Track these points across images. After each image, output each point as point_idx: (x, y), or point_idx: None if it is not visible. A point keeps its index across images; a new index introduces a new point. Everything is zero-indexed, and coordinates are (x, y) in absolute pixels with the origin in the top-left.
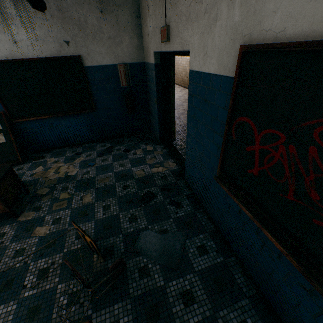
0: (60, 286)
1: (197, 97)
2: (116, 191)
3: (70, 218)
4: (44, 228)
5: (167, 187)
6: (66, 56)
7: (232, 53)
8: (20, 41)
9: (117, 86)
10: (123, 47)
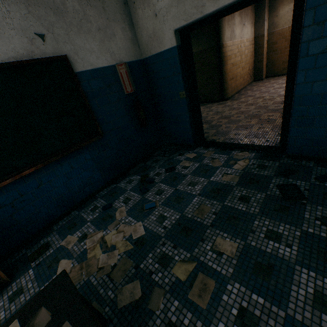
0: None
1: None
2: (243, 210)
3: (259, 294)
4: None
5: (286, 170)
6: (44, 57)
7: None
8: None
9: (121, 95)
10: (117, 42)
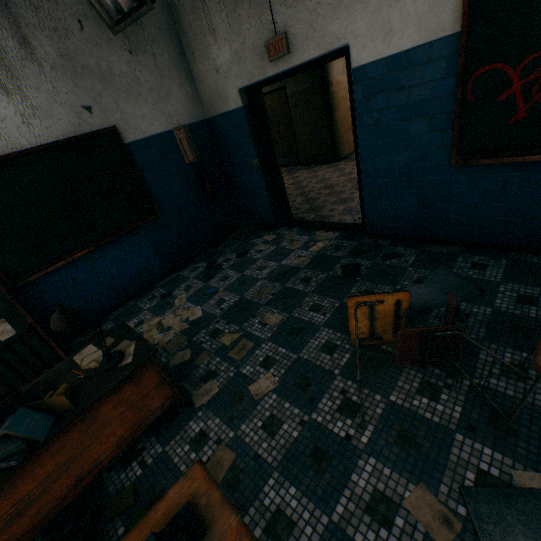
0: (394, 398)
1: (380, 95)
2: (300, 290)
3: (284, 347)
4: (263, 381)
5: (359, 250)
6: (92, 131)
7: (445, 9)
8: (2, 120)
9: (181, 165)
10: (174, 102)
